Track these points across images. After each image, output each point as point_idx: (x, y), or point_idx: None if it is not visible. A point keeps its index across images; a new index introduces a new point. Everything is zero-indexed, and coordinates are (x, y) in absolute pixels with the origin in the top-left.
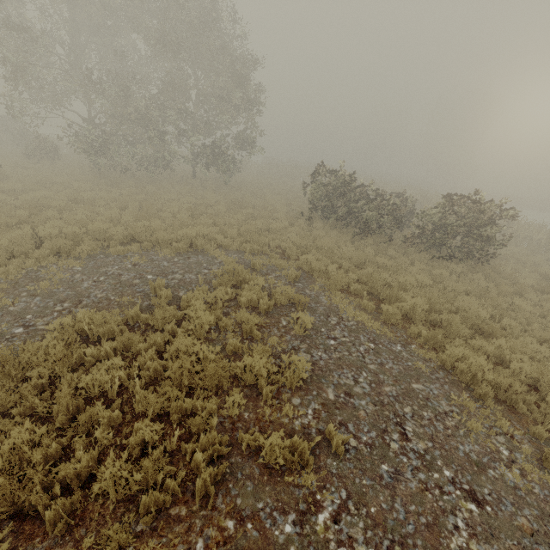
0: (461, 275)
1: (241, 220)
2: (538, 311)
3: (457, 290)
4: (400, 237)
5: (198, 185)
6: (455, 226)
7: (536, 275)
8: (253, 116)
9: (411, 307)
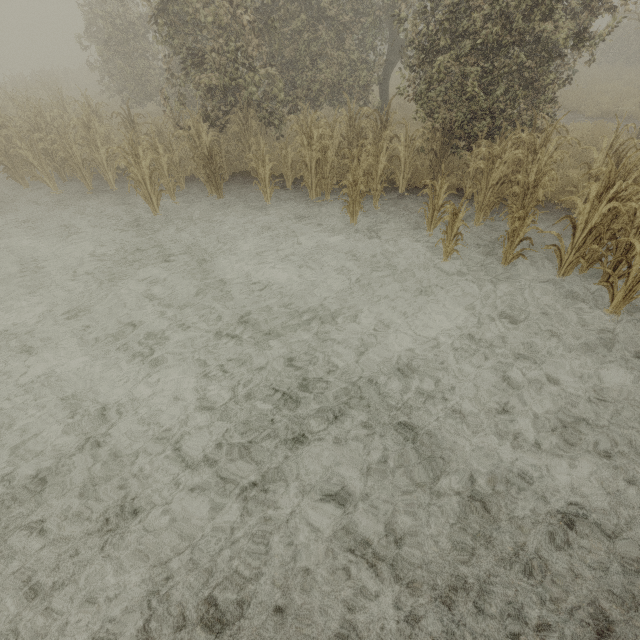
0: None
1: None
2: None
3: None
4: None
5: None
6: None
7: None
8: None
9: None
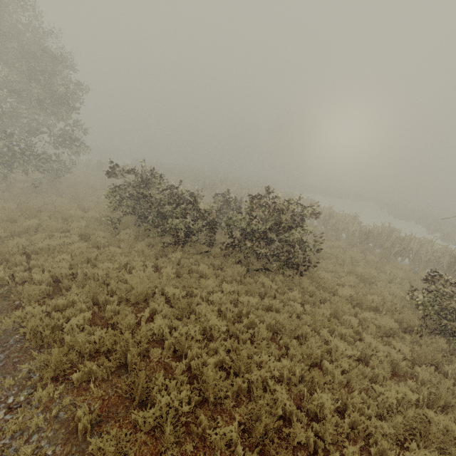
0: (276, 294)
1: (6, 237)
2: (358, 347)
3: (260, 334)
4: (219, 245)
5: (1, 188)
6: (267, 233)
7: (354, 278)
8: (68, 113)
9: (161, 414)
